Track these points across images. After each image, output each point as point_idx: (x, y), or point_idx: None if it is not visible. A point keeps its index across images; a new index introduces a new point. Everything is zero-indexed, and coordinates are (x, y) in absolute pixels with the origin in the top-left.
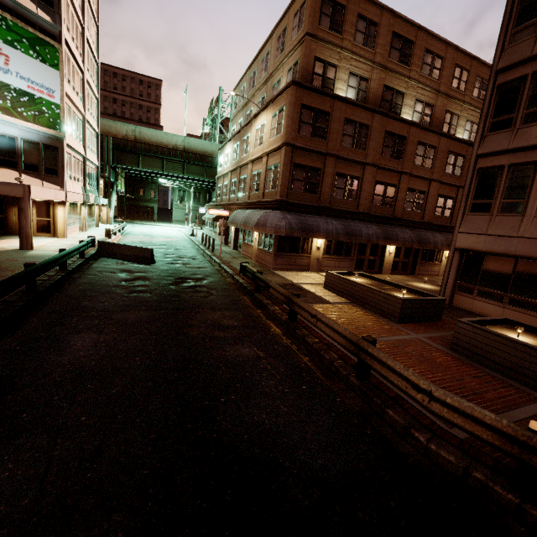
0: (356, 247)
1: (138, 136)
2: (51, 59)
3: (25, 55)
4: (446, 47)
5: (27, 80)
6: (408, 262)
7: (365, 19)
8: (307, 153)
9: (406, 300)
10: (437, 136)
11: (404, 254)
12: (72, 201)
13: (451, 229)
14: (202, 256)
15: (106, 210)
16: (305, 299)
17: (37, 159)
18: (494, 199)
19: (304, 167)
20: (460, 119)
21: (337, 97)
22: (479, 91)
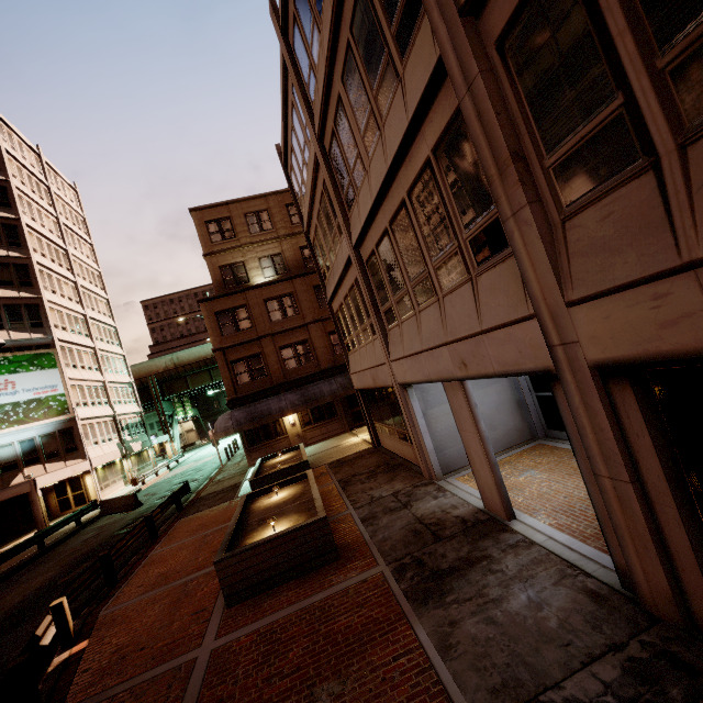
0: (338, 404)
1: (177, 362)
2: (49, 364)
3: (27, 373)
4: None
5: (32, 390)
6: None
7: (253, 213)
8: (240, 346)
9: (255, 481)
10: None
11: None
12: (104, 464)
13: None
14: (211, 472)
15: (169, 445)
16: (216, 502)
17: (56, 446)
18: (348, 338)
19: (243, 359)
20: None
21: (246, 289)
22: None
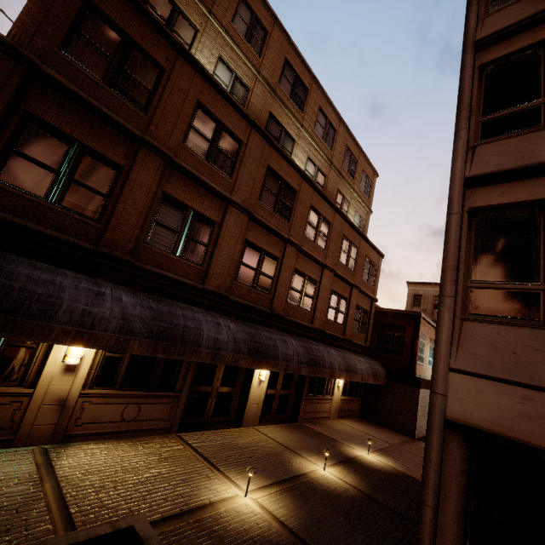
0: (190, 366)
1: None
2: None
3: None
4: (339, 121)
5: None
6: (288, 395)
7: (251, 11)
8: (84, 112)
9: None
10: (332, 209)
11: (284, 381)
12: None
13: (345, 343)
14: None
15: None
16: None
17: None
18: (544, 282)
19: (68, 140)
20: (350, 207)
21: (186, 53)
22: (365, 186)
